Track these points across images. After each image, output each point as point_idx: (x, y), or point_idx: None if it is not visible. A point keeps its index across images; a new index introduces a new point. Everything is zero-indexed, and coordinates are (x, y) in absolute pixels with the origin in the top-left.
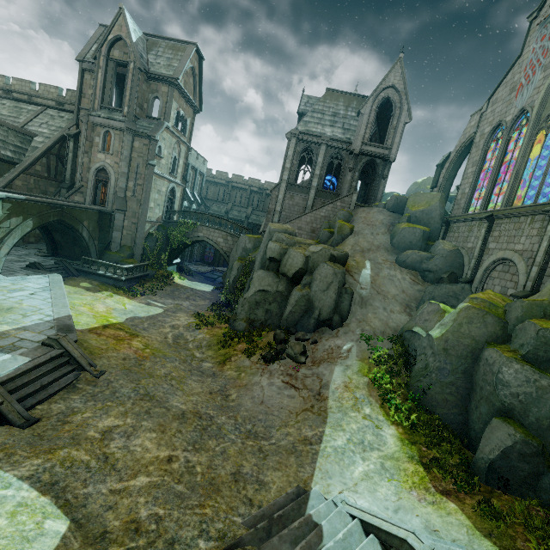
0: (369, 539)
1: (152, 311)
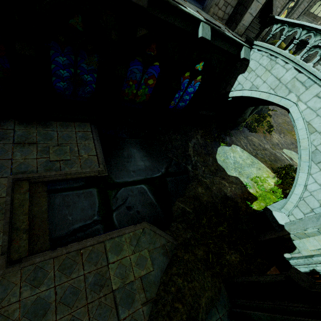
0: None
1: (289, 152)
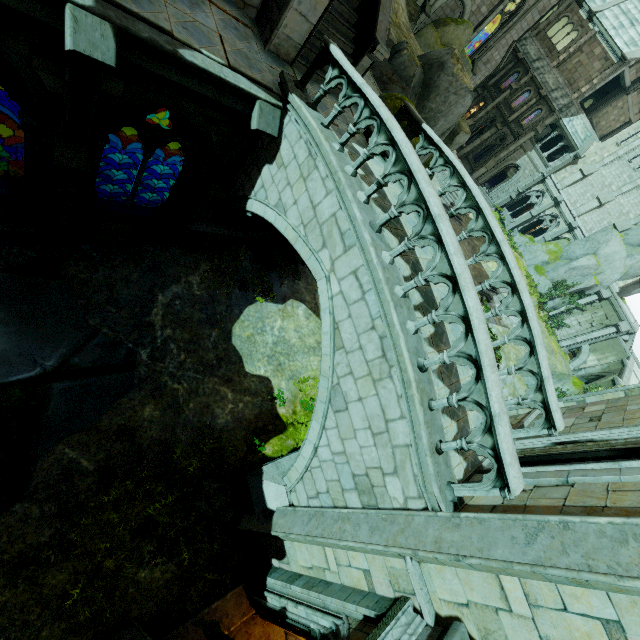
0: (452, 193)
1: None
